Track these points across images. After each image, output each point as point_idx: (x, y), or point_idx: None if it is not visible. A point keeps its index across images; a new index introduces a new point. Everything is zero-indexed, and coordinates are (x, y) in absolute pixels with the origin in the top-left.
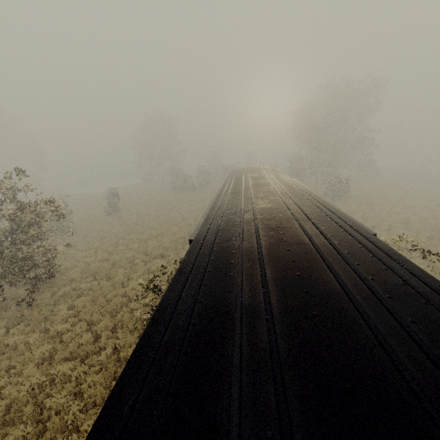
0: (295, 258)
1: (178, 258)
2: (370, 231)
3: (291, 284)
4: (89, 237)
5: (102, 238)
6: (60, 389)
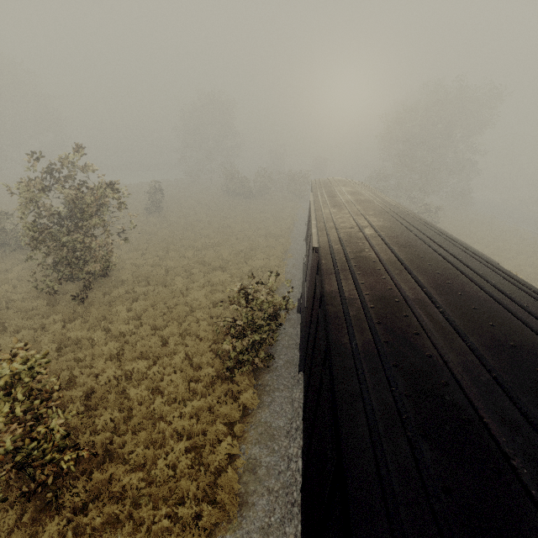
0: (439, 271)
1: (242, 273)
2: (492, 260)
3: (445, 288)
4: (131, 237)
5: (146, 240)
6: (136, 384)
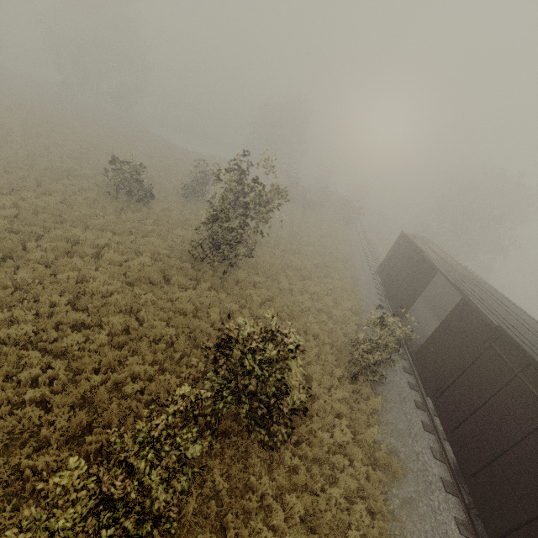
0: None
1: (328, 289)
2: None
3: None
4: None
5: None
6: None
